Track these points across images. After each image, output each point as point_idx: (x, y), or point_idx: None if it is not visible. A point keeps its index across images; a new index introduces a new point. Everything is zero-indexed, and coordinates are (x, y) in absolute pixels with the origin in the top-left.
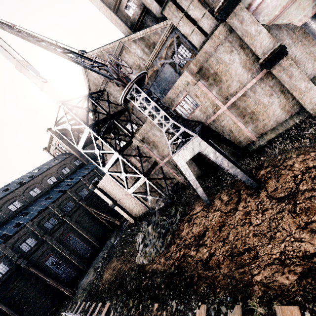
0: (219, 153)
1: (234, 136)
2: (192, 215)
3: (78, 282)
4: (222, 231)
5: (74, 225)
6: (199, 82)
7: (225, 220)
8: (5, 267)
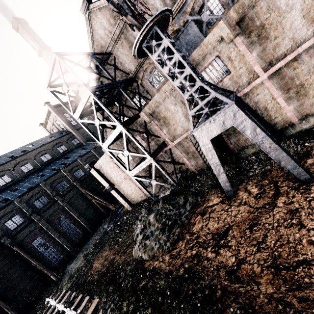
0: (260, 129)
1: (269, 116)
2: (207, 207)
3: (66, 266)
4: (254, 231)
5: (66, 206)
6: (237, 38)
7: (257, 218)
8: None
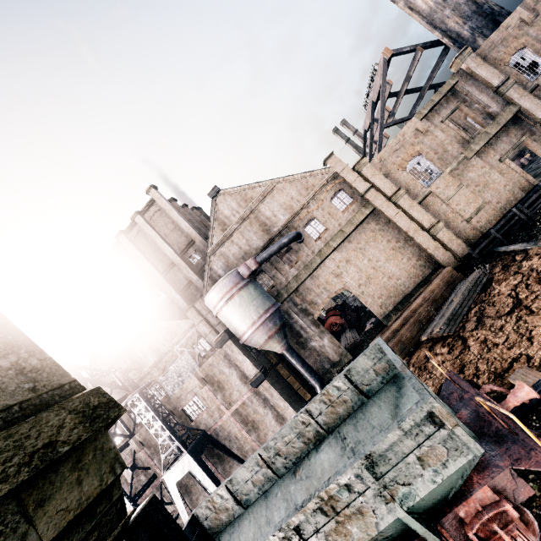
0: (206, 474)
1: (241, 444)
2: None
3: None
4: None
5: None
6: (206, 386)
7: None
8: None
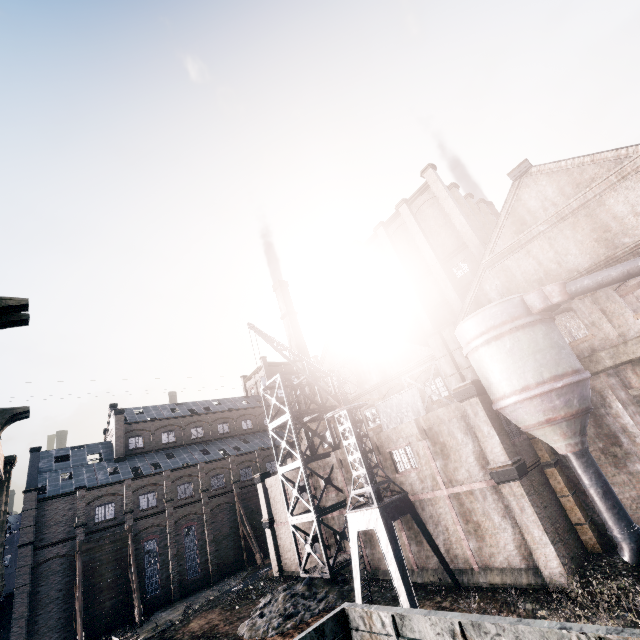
0: (391, 548)
1: (450, 541)
2: None
3: (155, 612)
4: None
5: (206, 515)
6: (425, 441)
7: None
8: (112, 512)
